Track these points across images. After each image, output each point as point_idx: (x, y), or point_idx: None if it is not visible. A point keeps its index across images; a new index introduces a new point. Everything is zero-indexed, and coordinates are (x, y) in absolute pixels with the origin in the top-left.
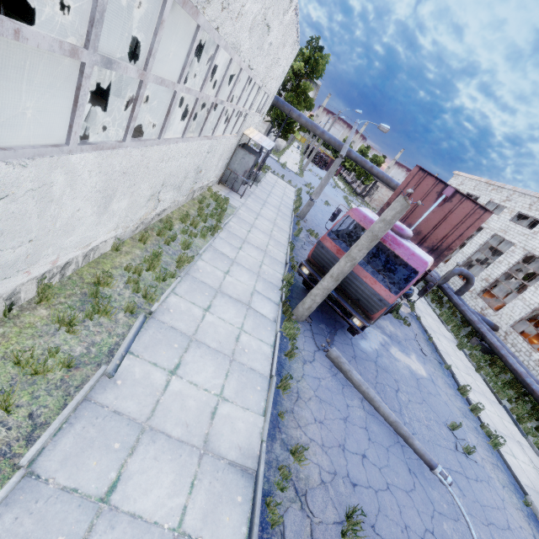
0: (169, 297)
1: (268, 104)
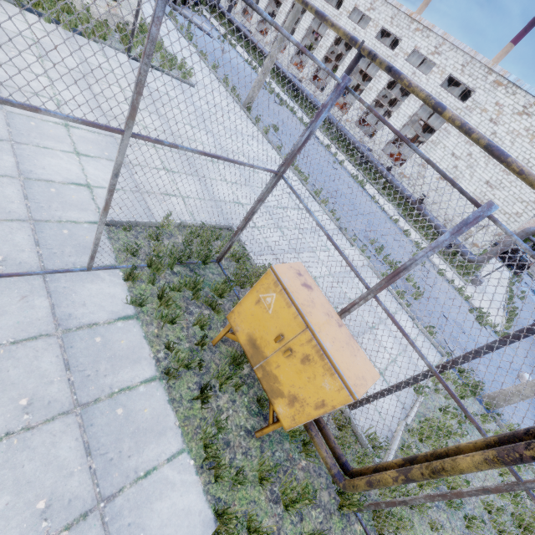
0: None
1: None
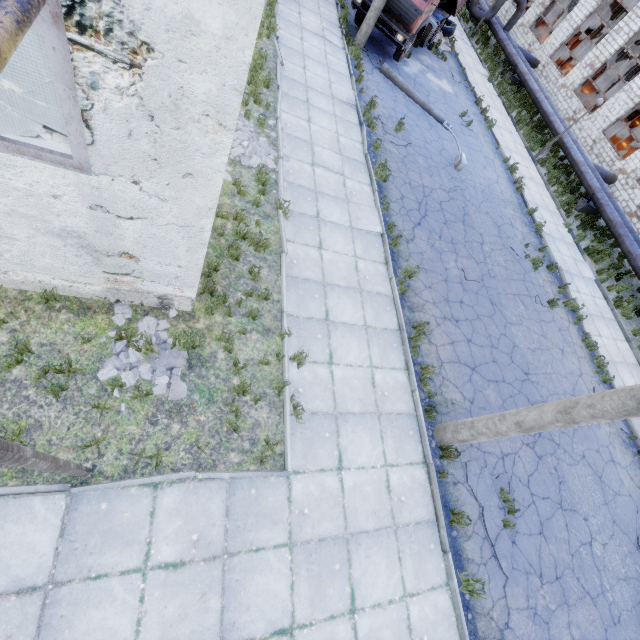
0: (279, 31)
1: None
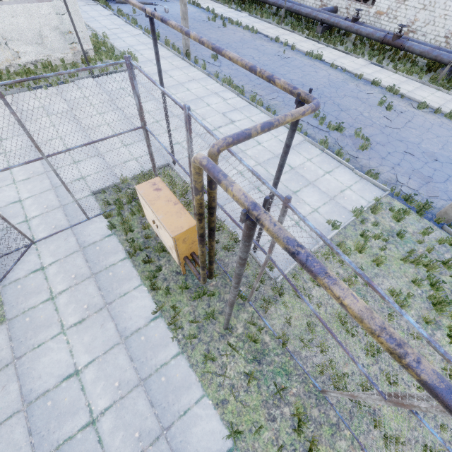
0: None
1: None
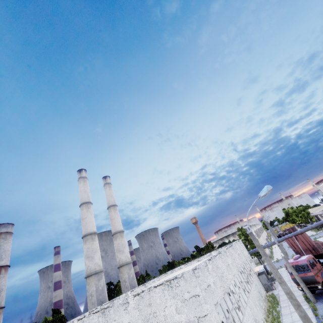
0: (283, 320)
1: (250, 257)
